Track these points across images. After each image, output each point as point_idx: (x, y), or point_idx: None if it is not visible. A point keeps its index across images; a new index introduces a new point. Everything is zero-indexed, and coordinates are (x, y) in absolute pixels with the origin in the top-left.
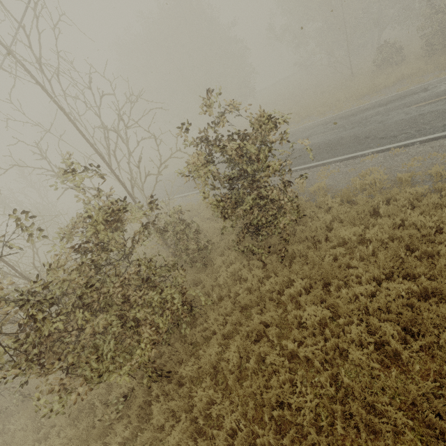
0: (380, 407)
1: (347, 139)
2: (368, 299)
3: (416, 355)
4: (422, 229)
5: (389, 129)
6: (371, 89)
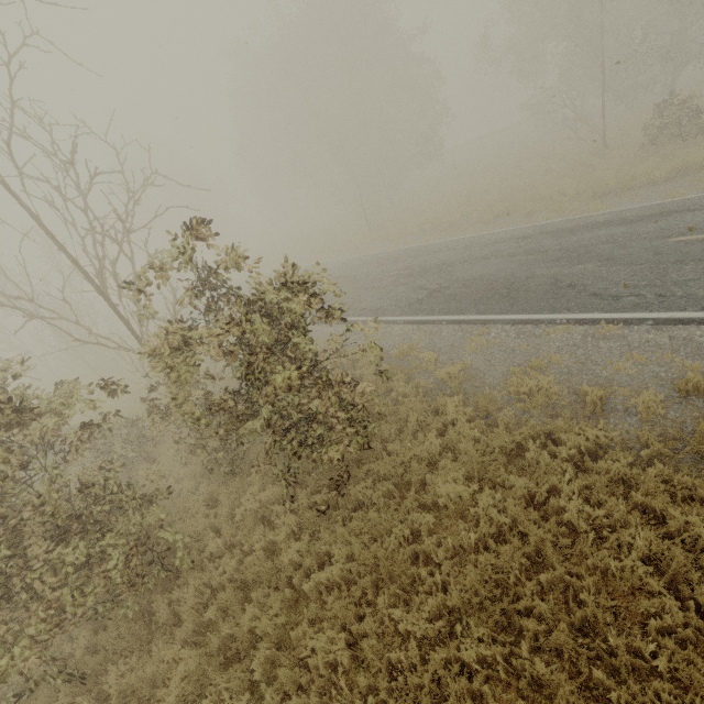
0: None
1: (540, 280)
2: (422, 650)
3: None
4: (576, 524)
5: (613, 278)
6: (621, 183)
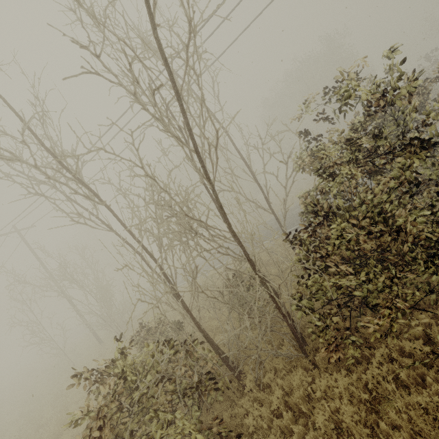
0: None
1: None
2: None
3: None
4: None
5: None
6: None
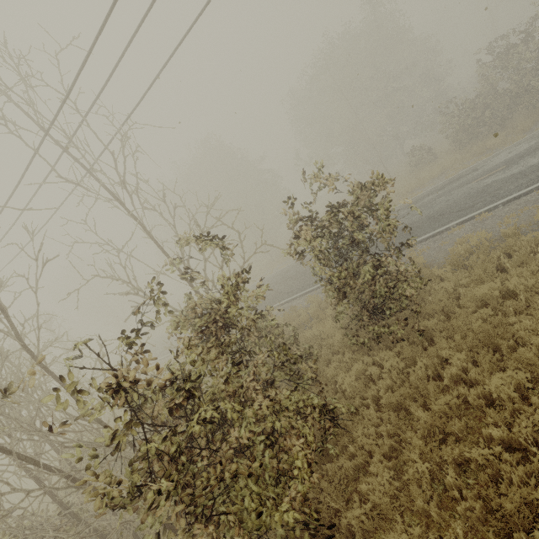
0: None
1: (420, 221)
2: None
3: None
4: None
5: (461, 203)
6: (418, 183)
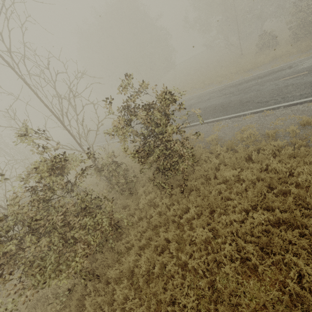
0: (240, 308)
1: (234, 102)
2: (239, 224)
3: (269, 268)
4: (280, 172)
5: (263, 96)
6: (253, 65)
